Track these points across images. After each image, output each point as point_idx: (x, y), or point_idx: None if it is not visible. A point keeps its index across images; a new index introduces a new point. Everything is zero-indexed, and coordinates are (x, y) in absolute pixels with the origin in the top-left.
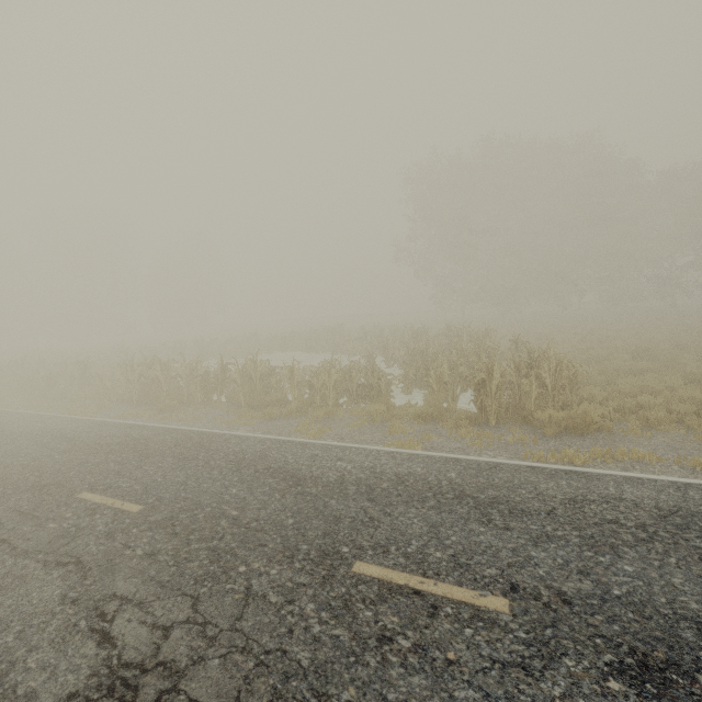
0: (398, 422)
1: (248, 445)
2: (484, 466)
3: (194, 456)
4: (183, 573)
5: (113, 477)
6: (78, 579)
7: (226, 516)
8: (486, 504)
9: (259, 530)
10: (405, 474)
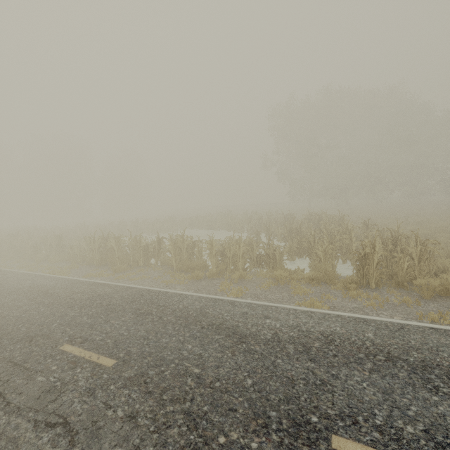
0: (298, 285)
1: (188, 303)
2: (392, 327)
3: (149, 312)
4: (166, 442)
5: (87, 330)
6: (66, 446)
7: (190, 373)
8: (420, 367)
9: (224, 391)
10: (328, 333)
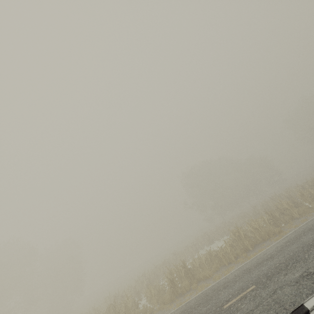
0: None
1: None
2: None
3: None
4: None
5: None
6: None
7: None
8: None
9: None
10: None
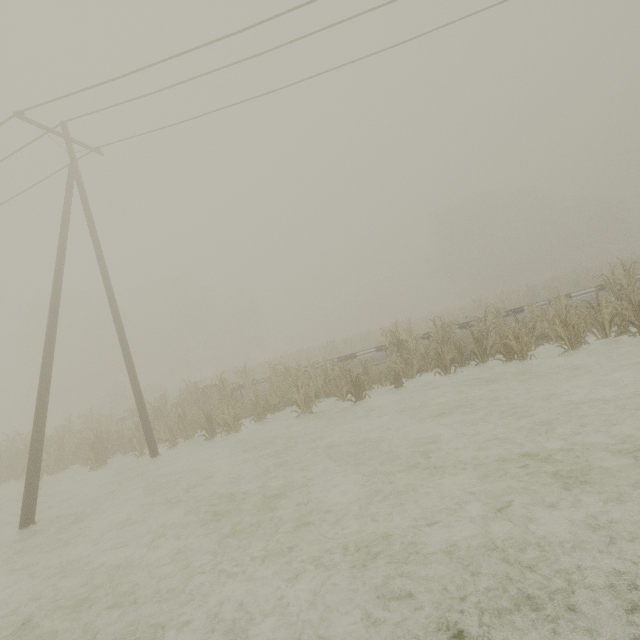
0: None
1: None
2: None
3: None
4: None
5: None
6: None
7: None
8: None
9: None
10: None
